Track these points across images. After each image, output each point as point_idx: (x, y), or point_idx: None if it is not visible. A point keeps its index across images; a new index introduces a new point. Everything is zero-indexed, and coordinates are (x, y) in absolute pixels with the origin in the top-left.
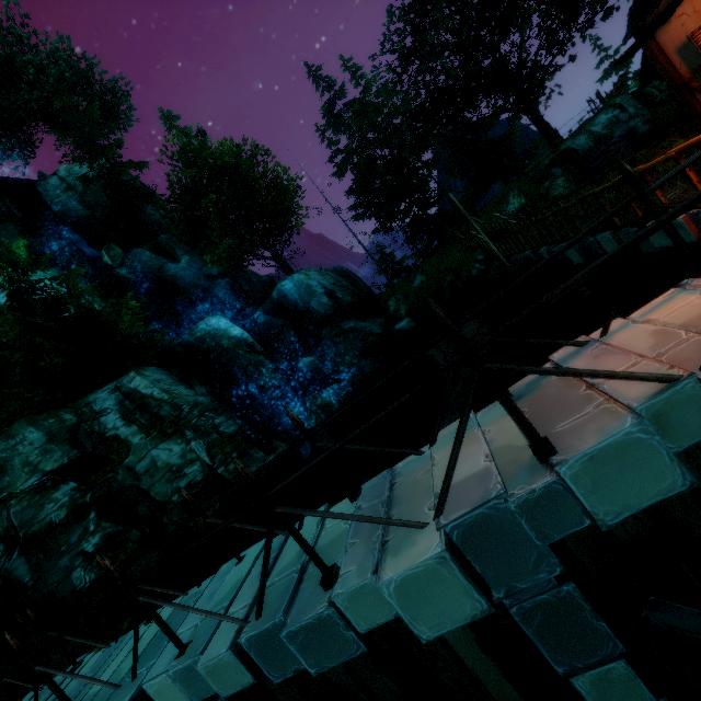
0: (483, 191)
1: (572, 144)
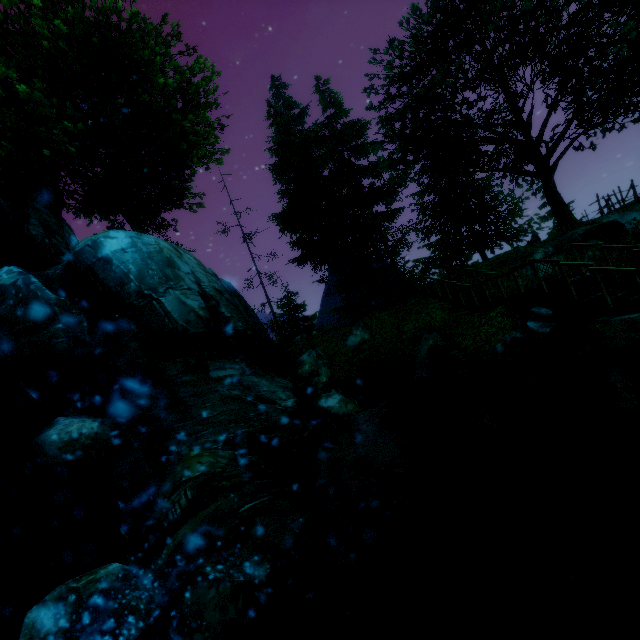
0: (469, 249)
1: (621, 218)
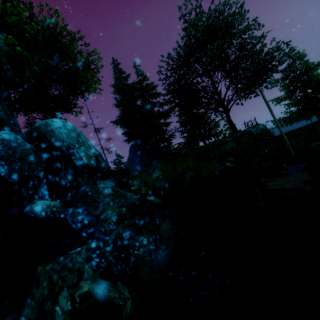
0: (200, 139)
1: (252, 129)
